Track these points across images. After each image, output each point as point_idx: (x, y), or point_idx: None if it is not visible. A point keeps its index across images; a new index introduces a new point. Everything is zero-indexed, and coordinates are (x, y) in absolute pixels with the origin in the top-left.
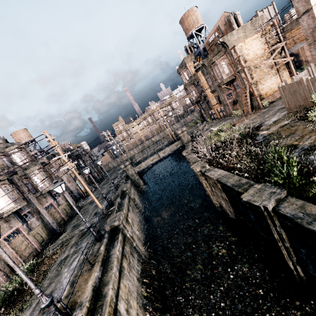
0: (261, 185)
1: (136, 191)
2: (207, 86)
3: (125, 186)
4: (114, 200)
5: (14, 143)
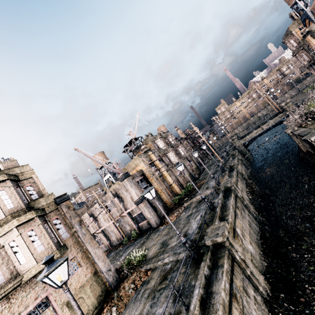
0: None
1: (243, 157)
2: None
3: (234, 151)
4: (227, 160)
5: (167, 133)
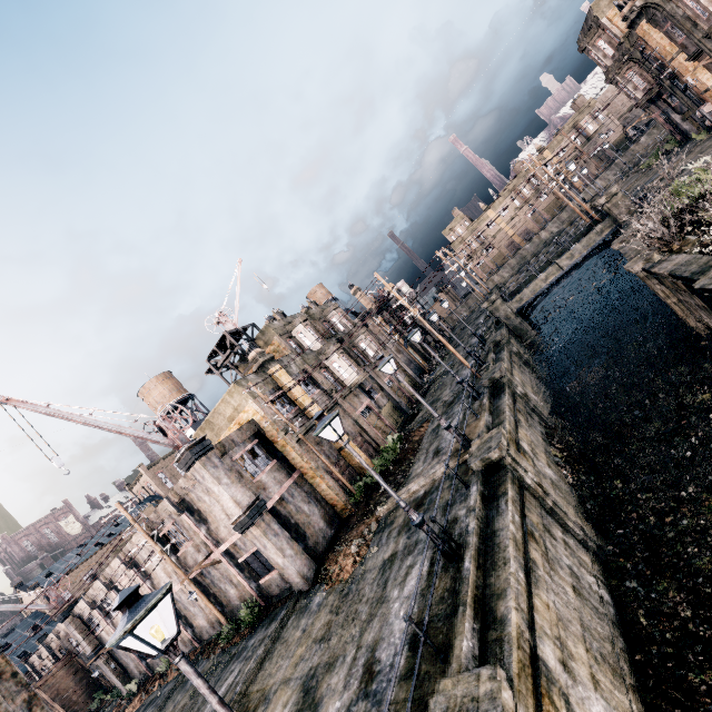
0: None
1: (521, 345)
2: (674, 50)
3: (497, 334)
4: (484, 359)
5: (326, 304)
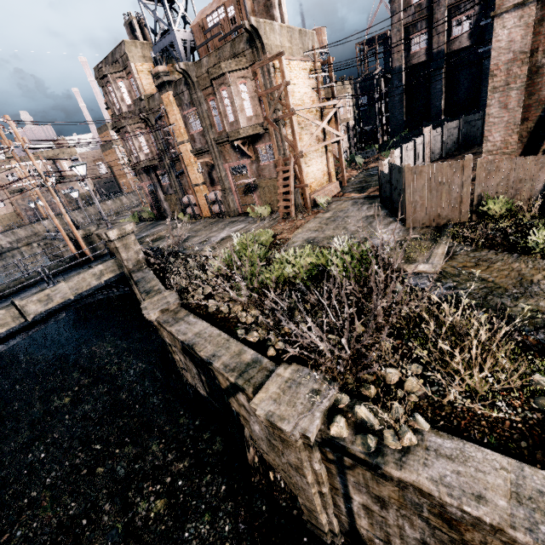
0: None
1: None
2: (186, 136)
3: None
4: None
5: None
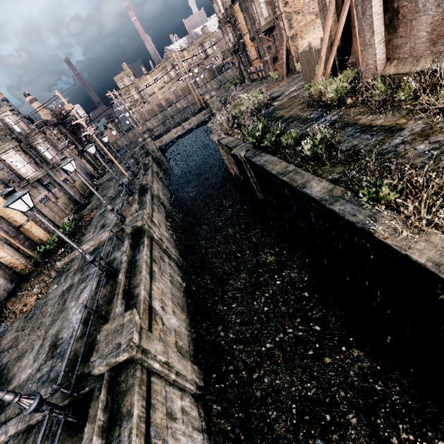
0: (244, 144)
1: (159, 169)
2: (246, 30)
3: (147, 159)
4: (137, 173)
5: None
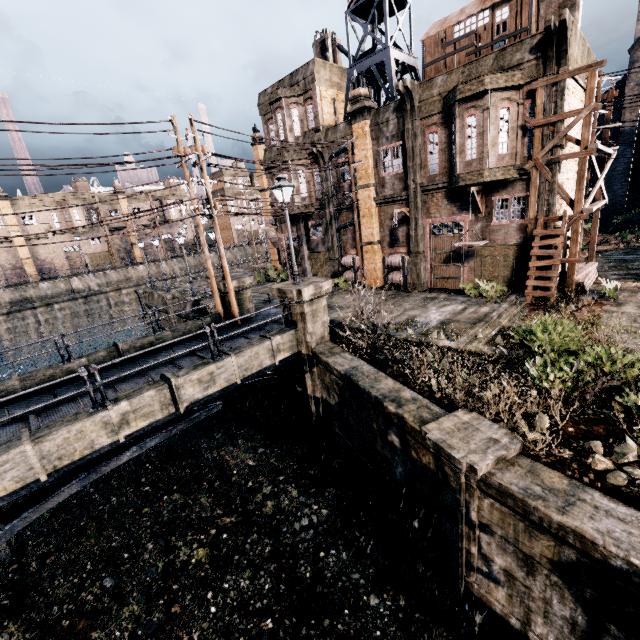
0: None
1: None
2: (372, 178)
3: None
4: None
5: None
